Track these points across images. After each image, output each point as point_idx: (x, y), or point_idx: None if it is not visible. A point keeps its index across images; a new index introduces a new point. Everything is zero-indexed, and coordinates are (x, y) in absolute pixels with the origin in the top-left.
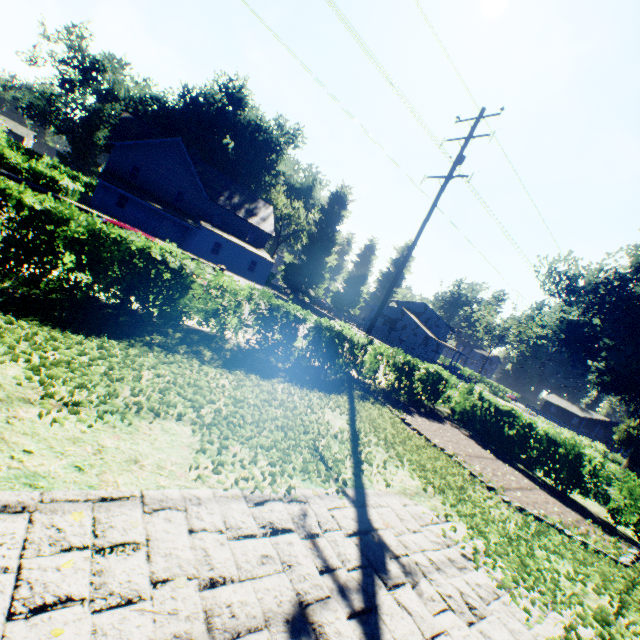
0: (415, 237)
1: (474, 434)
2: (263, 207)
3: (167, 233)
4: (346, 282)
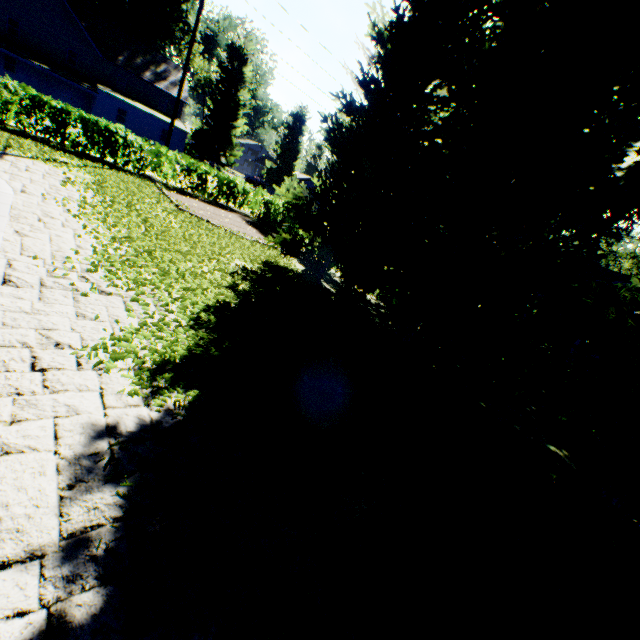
0: (187, 57)
1: (261, 224)
2: (174, 70)
3: (70, 101)
4: (279, 157)
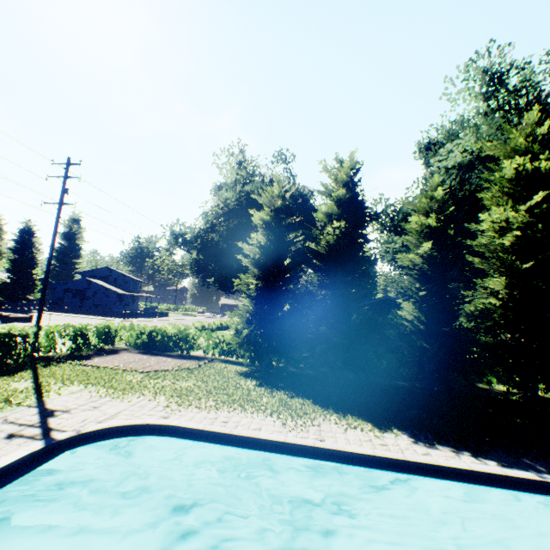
0: (51, 247)
1: (144, 350)
2: None
3: None
4: (11, 270)
